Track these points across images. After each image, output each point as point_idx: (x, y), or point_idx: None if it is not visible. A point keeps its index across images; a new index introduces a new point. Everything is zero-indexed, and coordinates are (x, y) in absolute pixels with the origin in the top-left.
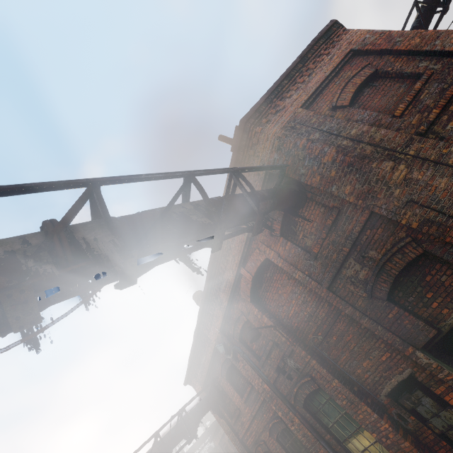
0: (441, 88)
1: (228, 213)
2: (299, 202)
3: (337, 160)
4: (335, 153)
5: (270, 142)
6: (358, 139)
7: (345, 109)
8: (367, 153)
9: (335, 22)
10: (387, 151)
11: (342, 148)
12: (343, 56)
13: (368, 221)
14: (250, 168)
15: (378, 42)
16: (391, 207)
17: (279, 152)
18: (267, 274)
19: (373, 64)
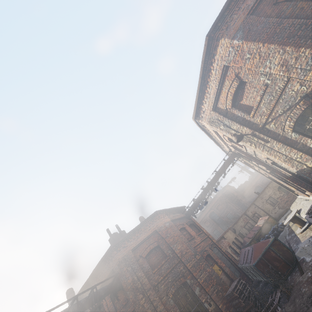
0: (168, 267)
1: (84, 309)
2: (118, 288)
3: (131, 284)
4: (131, 281)
5: (117, 260)
6: (139, 278)
7: (143, 258)
8: (138, 287)
9: (156, 212)
10: (143, 289)
11: (134, 280)
12: (152, 231)
13: (133, 311)
14: (100, 283)
15: (163, 232)
16: (138, 311)
17: (118, 266)
18: (101, 309)
19: (159, 241)
